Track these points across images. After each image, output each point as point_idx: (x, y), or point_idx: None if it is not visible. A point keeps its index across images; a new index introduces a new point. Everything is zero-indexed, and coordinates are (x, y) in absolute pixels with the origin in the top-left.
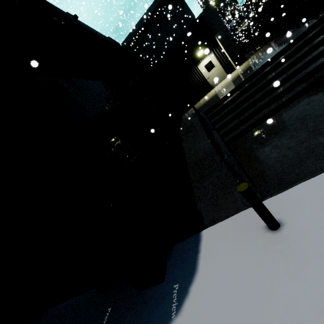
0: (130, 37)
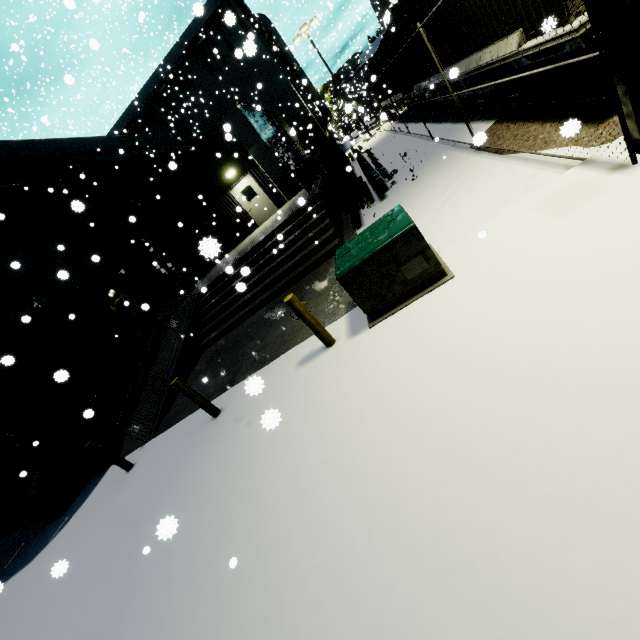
0: (153, 83)
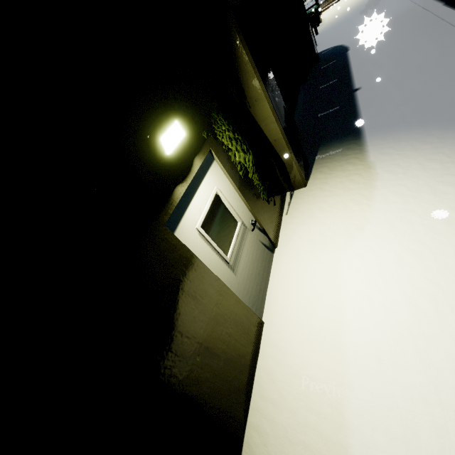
0: None
